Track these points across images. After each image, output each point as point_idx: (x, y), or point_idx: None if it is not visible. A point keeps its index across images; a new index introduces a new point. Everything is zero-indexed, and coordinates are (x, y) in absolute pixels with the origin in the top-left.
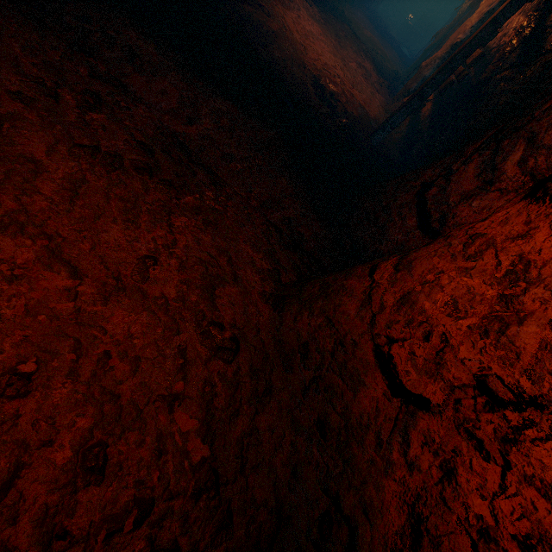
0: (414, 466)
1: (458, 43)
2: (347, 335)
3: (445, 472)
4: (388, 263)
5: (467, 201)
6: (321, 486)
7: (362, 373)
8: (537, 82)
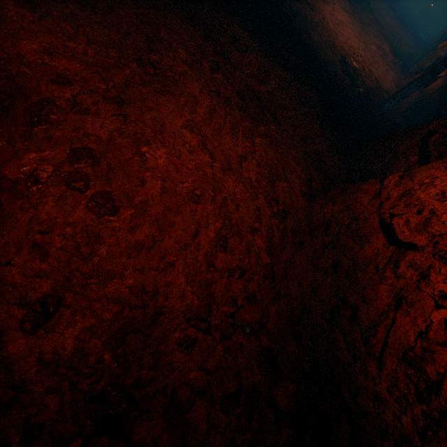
0: (400, 276)
1: None
2: (360, 215)
3: (421, 276)
4: (395, 175)
5: None
6: (332, 295)
7: (369, 235)
8: None
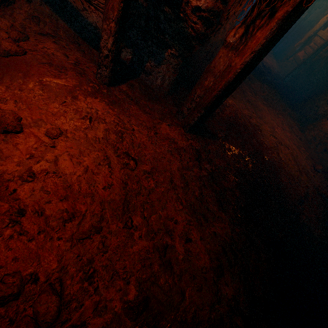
0: None
1: (311, 36)
2: (327, 132)
3: None
4: None
5: None
6: None
7: None
8: None
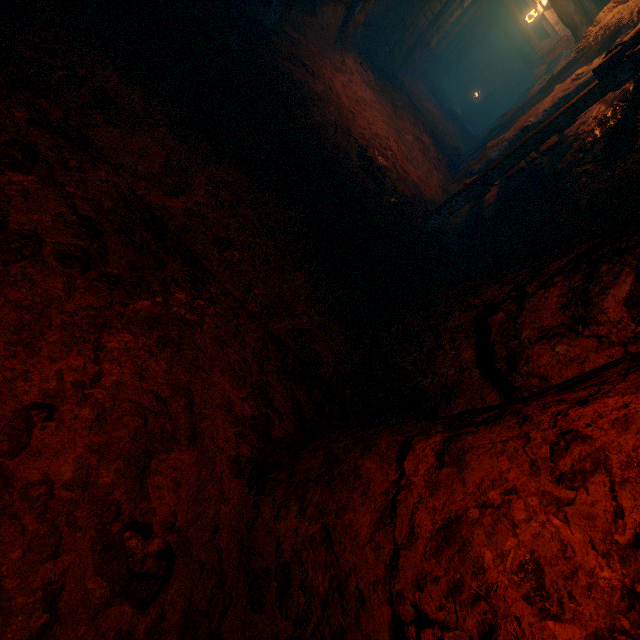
0: None
1: (529, 126)
2: (350, 576)
3: None
4: (428, 444)
5: (548, 342)
6: None
7: None
8: (634, 185)
